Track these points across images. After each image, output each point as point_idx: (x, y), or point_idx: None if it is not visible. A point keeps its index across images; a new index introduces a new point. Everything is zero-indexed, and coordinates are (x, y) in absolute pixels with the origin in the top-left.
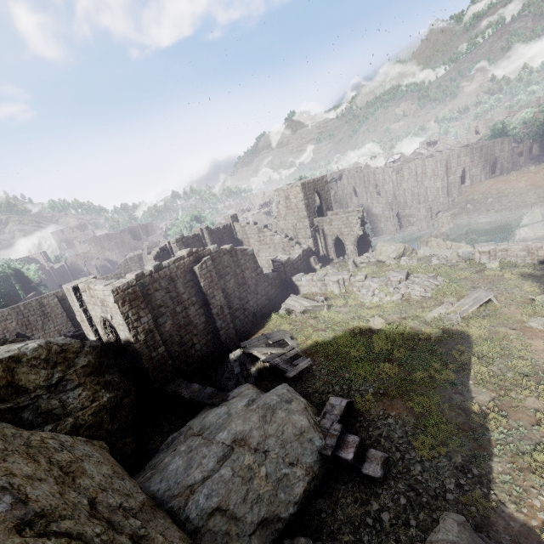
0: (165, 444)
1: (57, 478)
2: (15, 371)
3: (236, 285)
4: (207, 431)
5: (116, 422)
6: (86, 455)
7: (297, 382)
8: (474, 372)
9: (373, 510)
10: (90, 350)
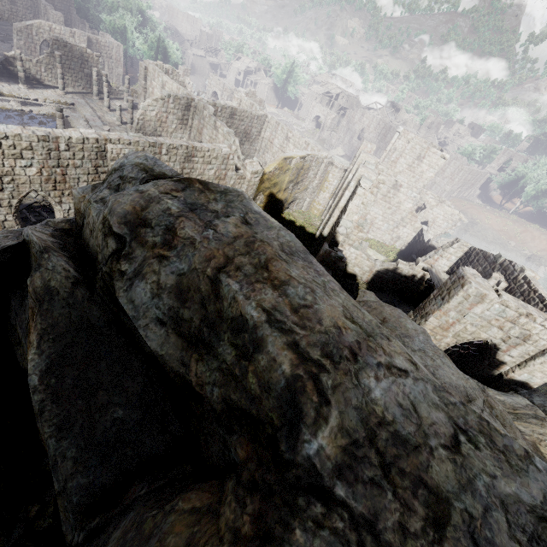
0: None
1: None
2: None
3: None
4: None
5: None
6: None
7: None
8: None
9: None
10: None
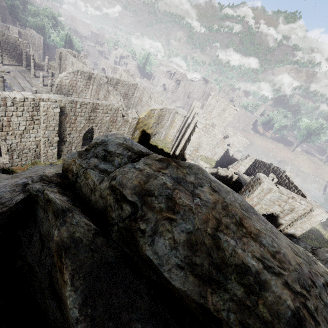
0: None
1: None
2: None
3: None
4: None
5: None
6: None
7: None
8: None
9: None
10: None
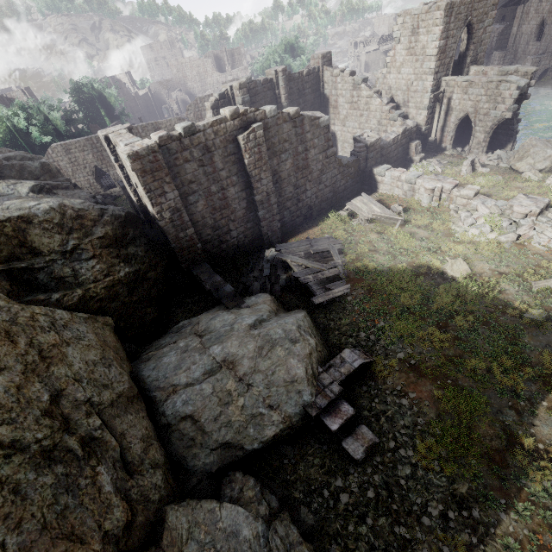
0: (176, 327)
1: (29, 364)
2: (27, 232)
3: (294, 168)
4: (208, 335)
5: (136, 295)
6: (76, 337)
7: (322, 309)
8: None
9: (335, 485)
10: (111, 220)
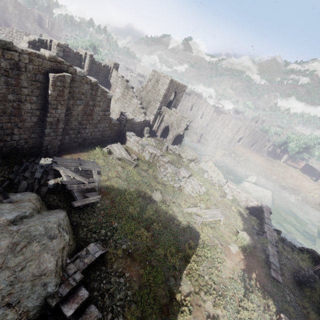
0: None
1: None
2: None
3: (83, 112)
4: None
5: None
6: None
7: (78, 210)
8: (190, 266)
9: None
10: None
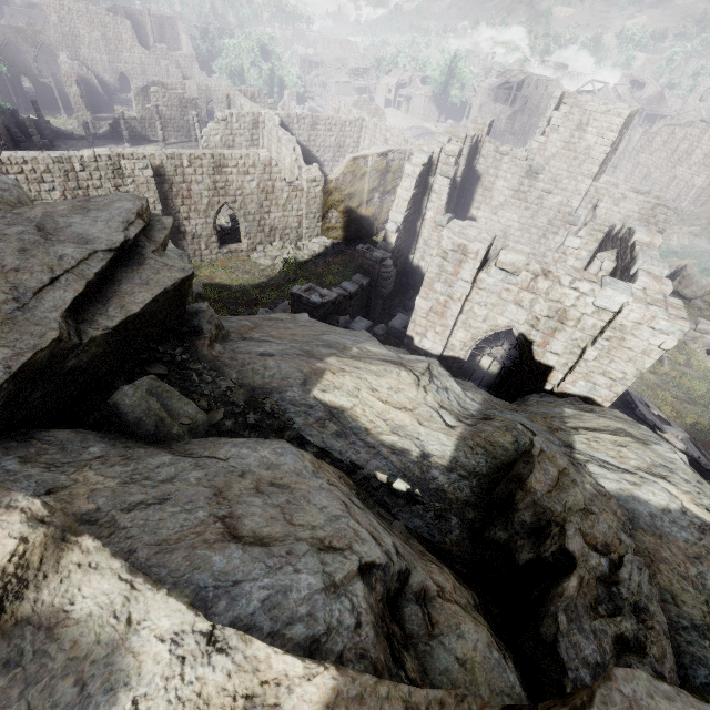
0: None
1: None
2: None
3: None
4: None
5: None
6: None
7: None
8: None
9: None
10: None
